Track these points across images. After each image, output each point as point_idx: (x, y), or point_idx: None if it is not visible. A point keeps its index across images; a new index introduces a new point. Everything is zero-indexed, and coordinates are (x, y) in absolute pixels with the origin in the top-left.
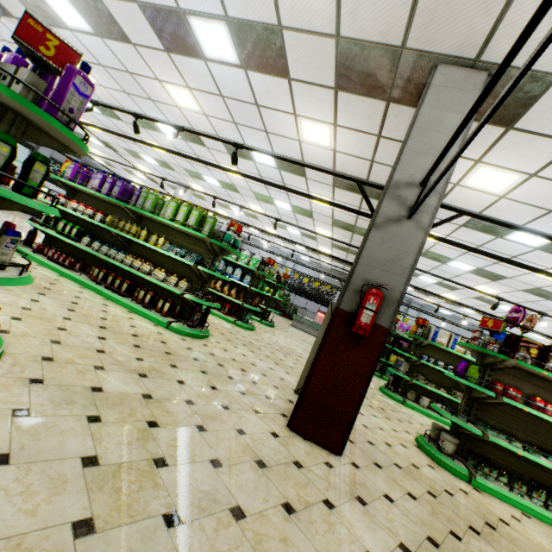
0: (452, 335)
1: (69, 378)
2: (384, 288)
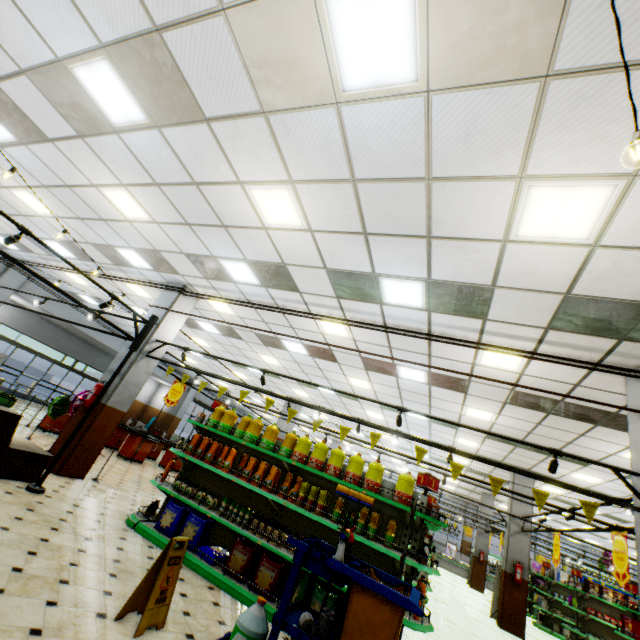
0: (569, 575)
1: (437, 603)
2: (521, 562)
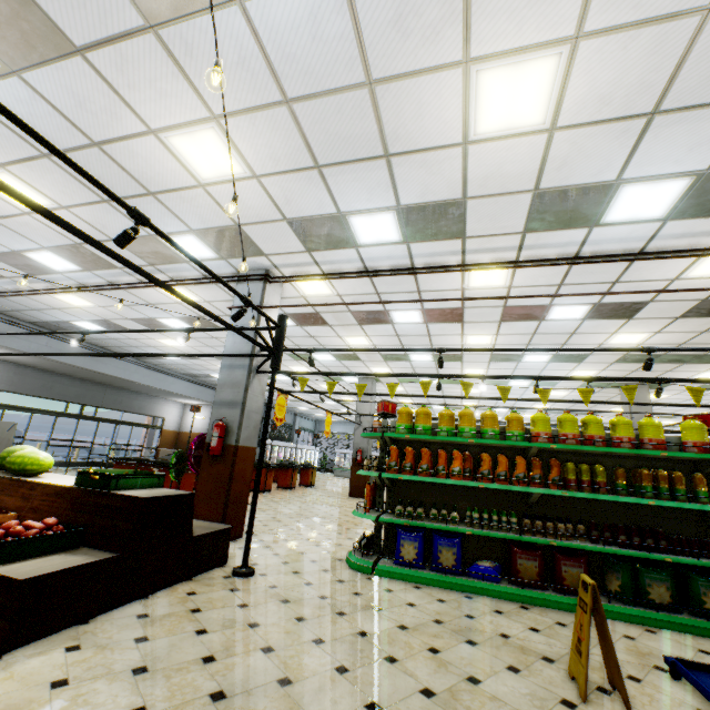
0: None
1: None
2: None
